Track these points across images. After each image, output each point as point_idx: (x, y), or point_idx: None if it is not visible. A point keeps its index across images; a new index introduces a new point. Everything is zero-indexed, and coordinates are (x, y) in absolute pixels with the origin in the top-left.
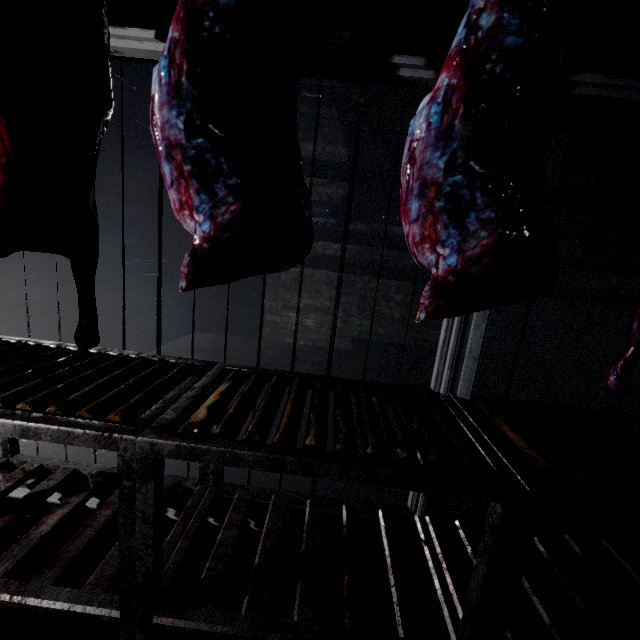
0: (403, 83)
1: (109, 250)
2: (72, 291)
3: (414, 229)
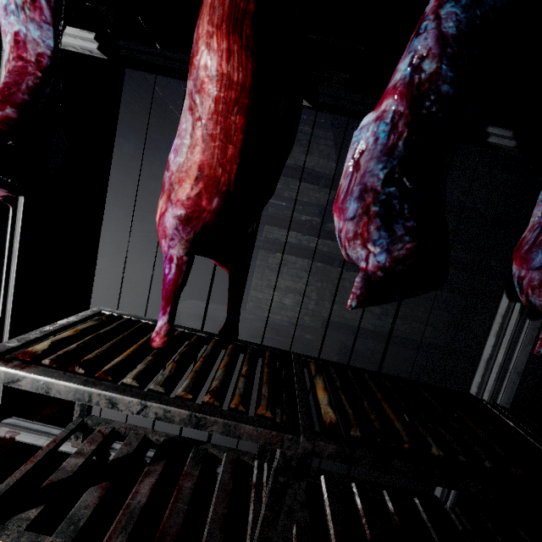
0: (484, 145)
1: (149, 228)
2: (120, 261)
3: (533, 275)
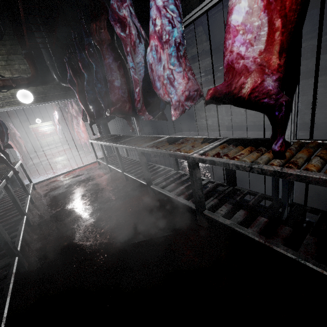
0: None
1: None
2: None
3: None
